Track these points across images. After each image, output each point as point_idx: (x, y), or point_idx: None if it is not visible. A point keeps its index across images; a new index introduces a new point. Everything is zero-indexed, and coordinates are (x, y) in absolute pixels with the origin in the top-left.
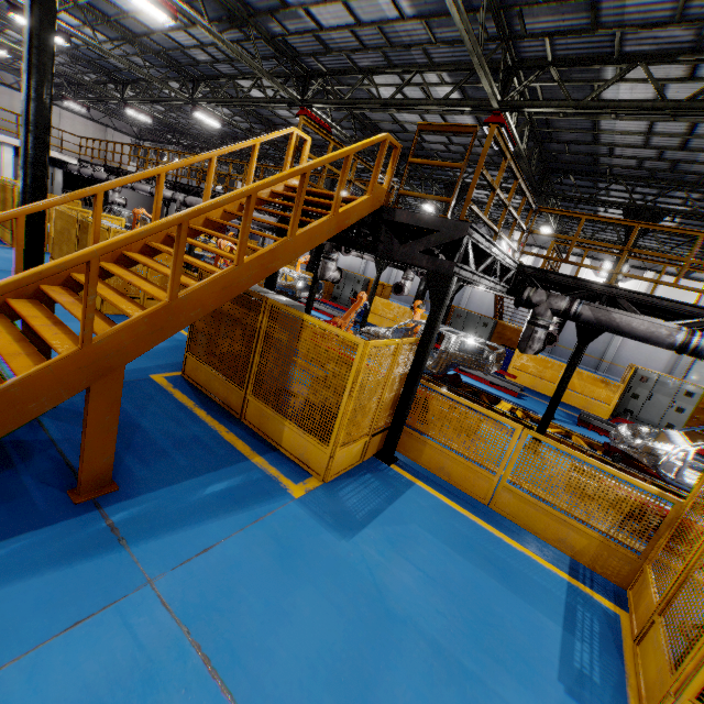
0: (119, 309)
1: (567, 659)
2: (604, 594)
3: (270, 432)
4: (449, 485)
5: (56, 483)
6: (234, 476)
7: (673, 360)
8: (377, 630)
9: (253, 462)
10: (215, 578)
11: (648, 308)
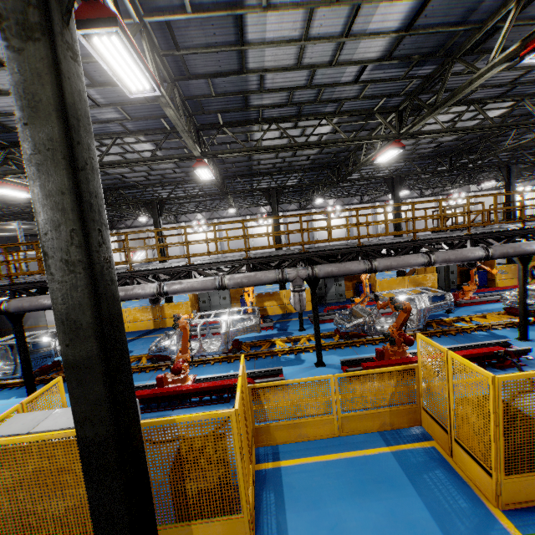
0: None
1: None
2: None
3: None
4: None
5: None
6: None
7: None
8: None
9: None
10: None
11: None
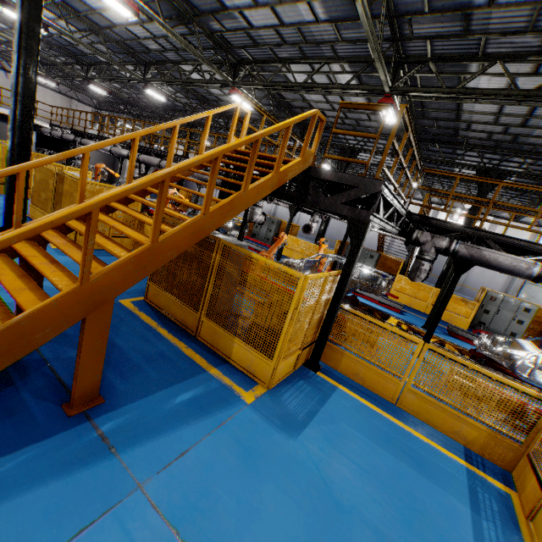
0: (107, 250)
1: (479, 536)
2: (494, 477)
3: (221, 348)
4: (363, 388)
5: (51, 398)
6: (197, 386)
7: (508, 283)
8: (330, 520)
9: (210, 373)
10: (193, 479)
11: (504, 246)
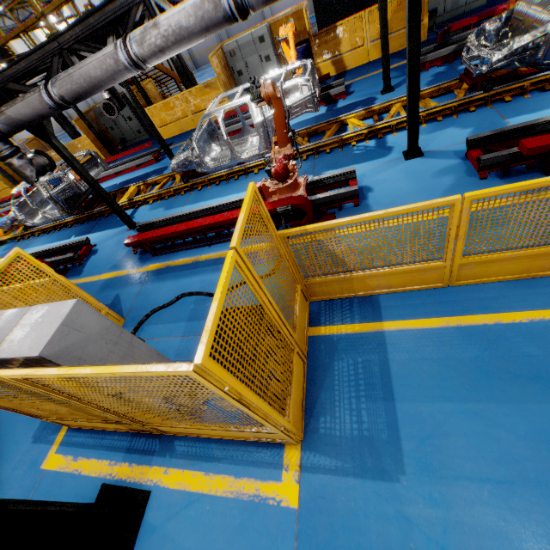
0: None
1: None
2: None
3: None
4: None
5: None
6: None
7: None
8: None
9: None
10: None
11: None
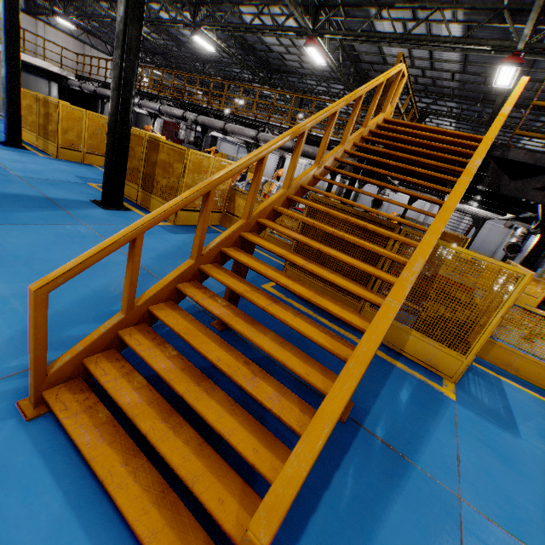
0: (370, 249)
1: None
2: None
3: (389, 339)
4: (518, 378)
5: (311, 402)
6: (403, 383)
7: None
8: None
9: (399, 368)
10: (489, 487)
11: None
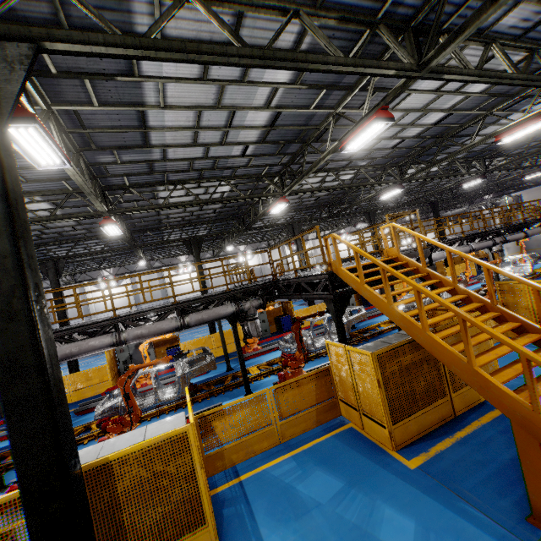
0: None
1: None
2: None
3: (472, 400)
4: None
5: None
6: None
7: None
8: None
9: None
10: None
11: None
